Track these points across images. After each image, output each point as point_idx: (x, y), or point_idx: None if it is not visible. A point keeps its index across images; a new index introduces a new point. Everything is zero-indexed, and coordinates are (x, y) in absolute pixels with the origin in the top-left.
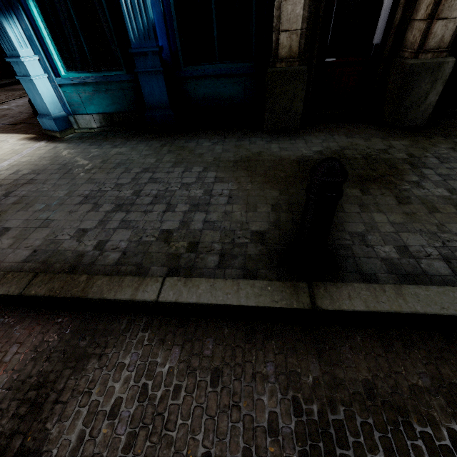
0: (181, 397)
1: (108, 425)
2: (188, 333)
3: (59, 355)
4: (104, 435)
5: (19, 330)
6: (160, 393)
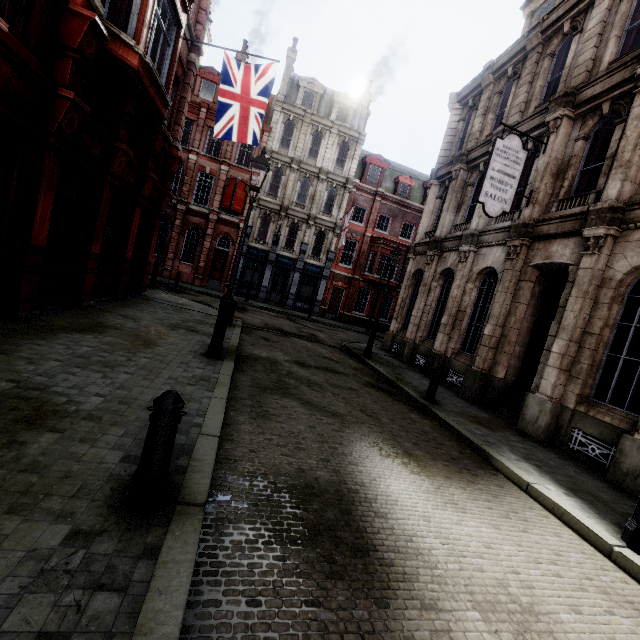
0: (274, 635)
1: None
2: None
3: None
4: None
5: None
6: None
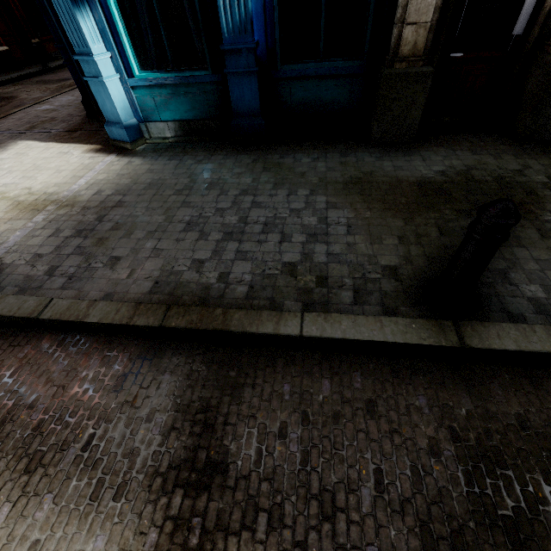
0: (341, 423)
1: (281, 444)
2: (334, 367)
3: (213, 384)
4: (280, 451)
5: (165, 360)
6: (321, 419)
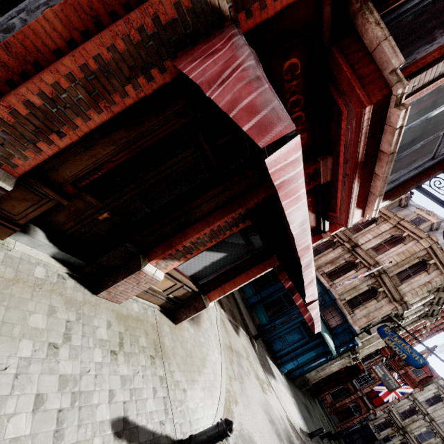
0: None
1: None
2: None
3: None
4: None
5: None
6: None
